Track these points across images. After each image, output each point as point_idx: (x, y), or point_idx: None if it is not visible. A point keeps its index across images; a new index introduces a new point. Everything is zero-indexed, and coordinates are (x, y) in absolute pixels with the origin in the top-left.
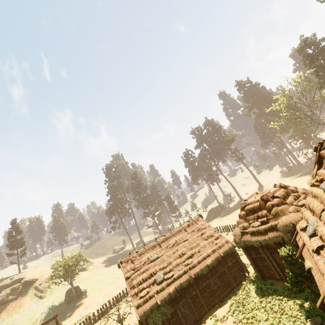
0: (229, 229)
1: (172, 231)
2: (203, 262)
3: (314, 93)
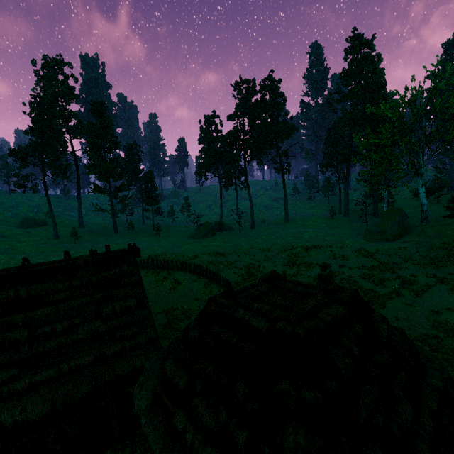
0: (204, 274)
1: (28, 266)
2: (46, 388)
3: (450, 118)
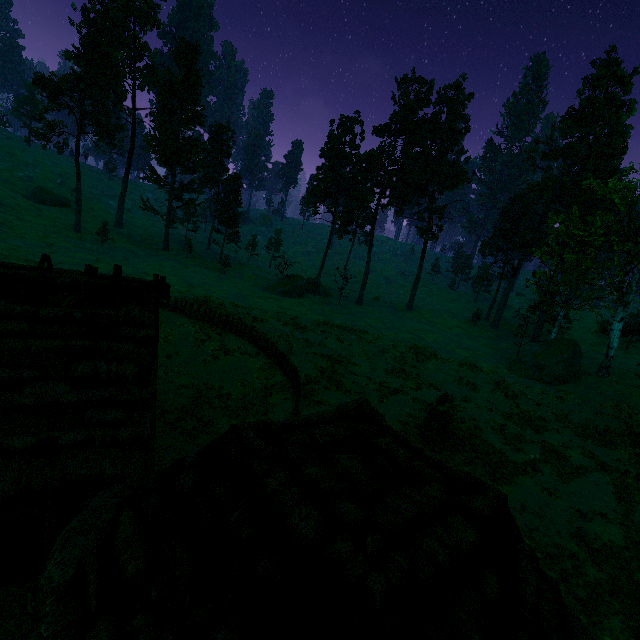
0: (267, 350)
1: None
2: None
3: None
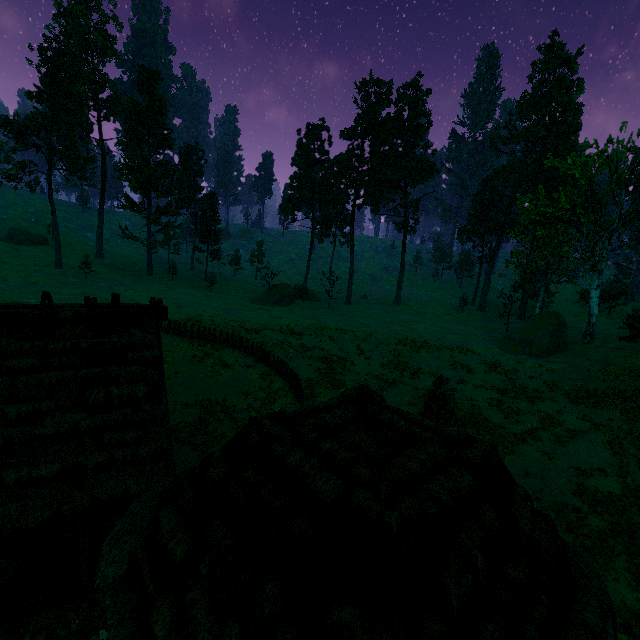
0: (264, 359)
1: None
2: None
3: None
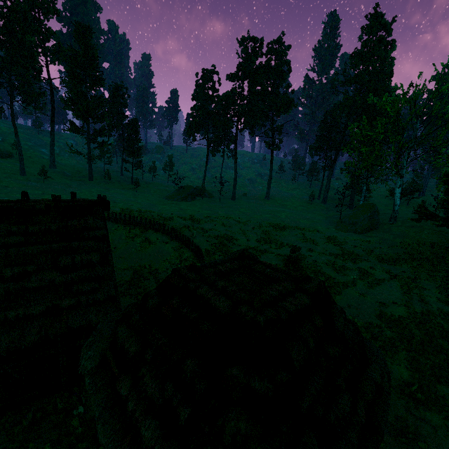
0: (177, 237)
1: None
2: None
3: (443, 124)
